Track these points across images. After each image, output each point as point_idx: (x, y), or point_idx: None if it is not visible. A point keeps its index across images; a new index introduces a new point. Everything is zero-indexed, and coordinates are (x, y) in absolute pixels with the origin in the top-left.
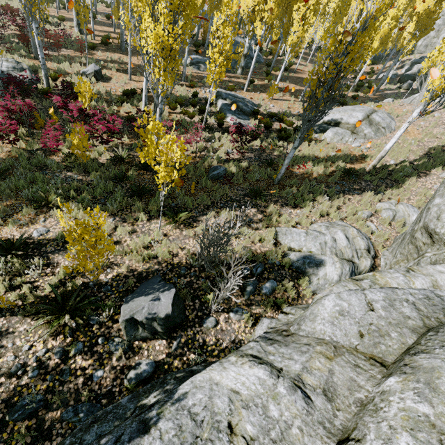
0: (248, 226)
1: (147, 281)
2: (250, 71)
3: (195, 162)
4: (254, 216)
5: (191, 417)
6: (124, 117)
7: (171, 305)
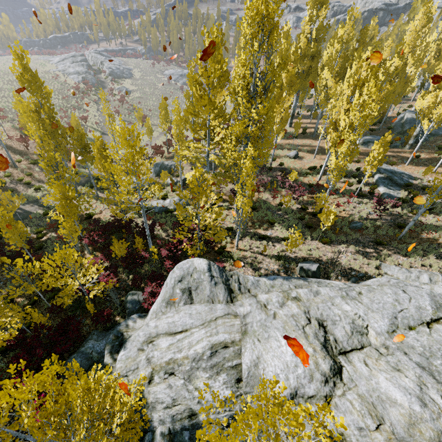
0: (364, 256)
1: (307, 261)
2: (414, 151)
3: (343, 216)
4: (370, 253)
5: (319, 280)
6: (306, 184)
7: (316, 268)
